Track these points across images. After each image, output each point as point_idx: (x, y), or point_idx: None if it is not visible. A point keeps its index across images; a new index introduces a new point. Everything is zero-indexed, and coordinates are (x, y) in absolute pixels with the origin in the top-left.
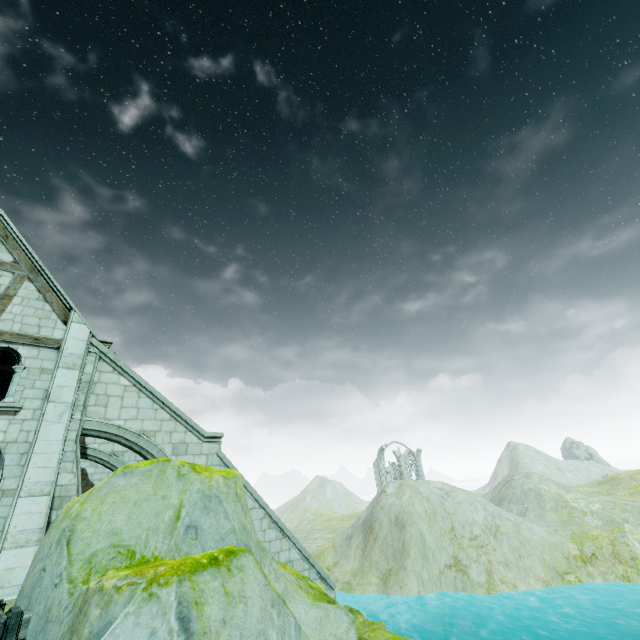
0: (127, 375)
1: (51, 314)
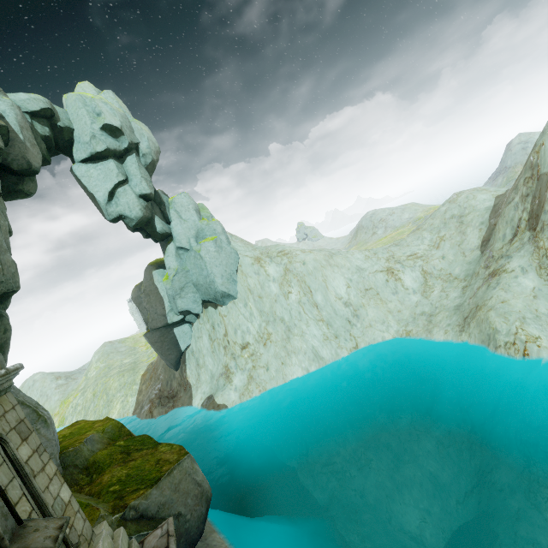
0: None
1: None
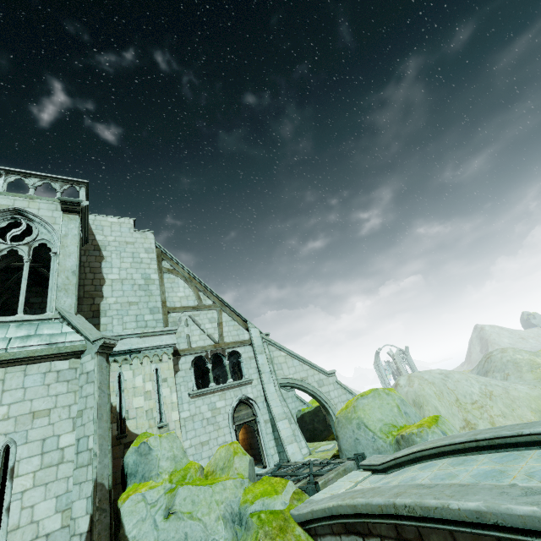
0: (283, 350)
1: (239, 327)
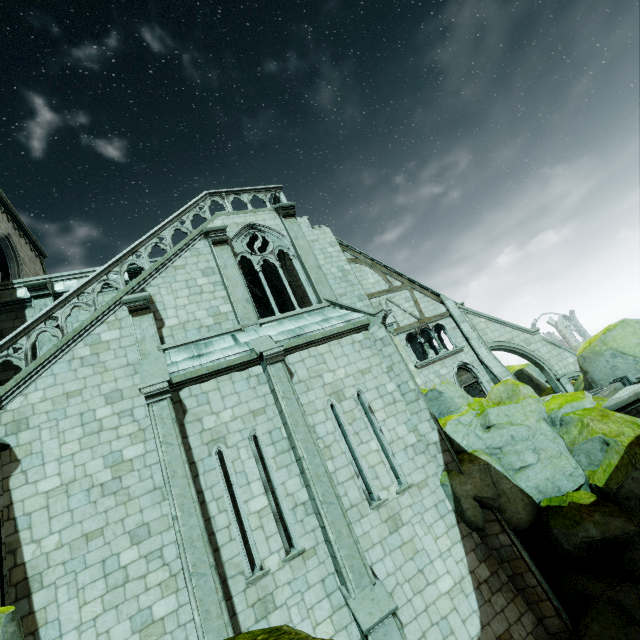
0: (481, 316)
1: (433, 301)
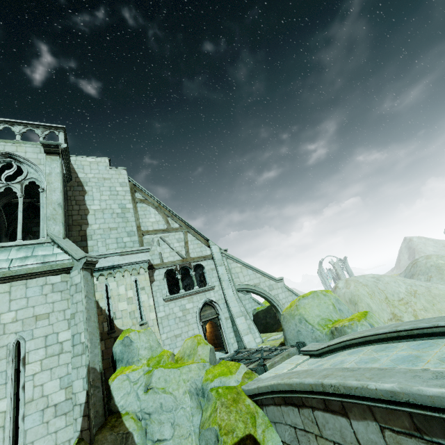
0: (239, 262)
1: (202, 244)
